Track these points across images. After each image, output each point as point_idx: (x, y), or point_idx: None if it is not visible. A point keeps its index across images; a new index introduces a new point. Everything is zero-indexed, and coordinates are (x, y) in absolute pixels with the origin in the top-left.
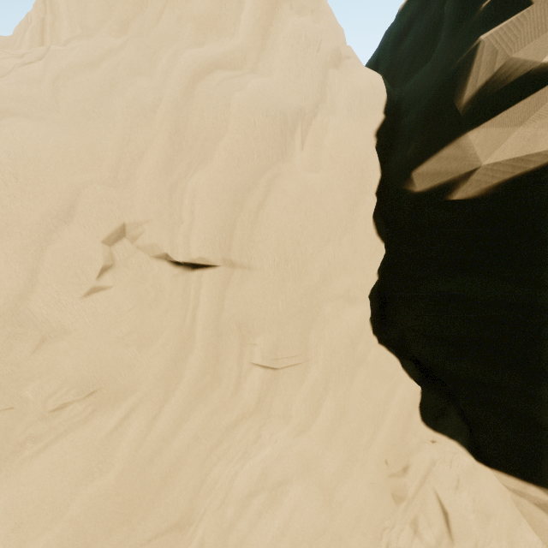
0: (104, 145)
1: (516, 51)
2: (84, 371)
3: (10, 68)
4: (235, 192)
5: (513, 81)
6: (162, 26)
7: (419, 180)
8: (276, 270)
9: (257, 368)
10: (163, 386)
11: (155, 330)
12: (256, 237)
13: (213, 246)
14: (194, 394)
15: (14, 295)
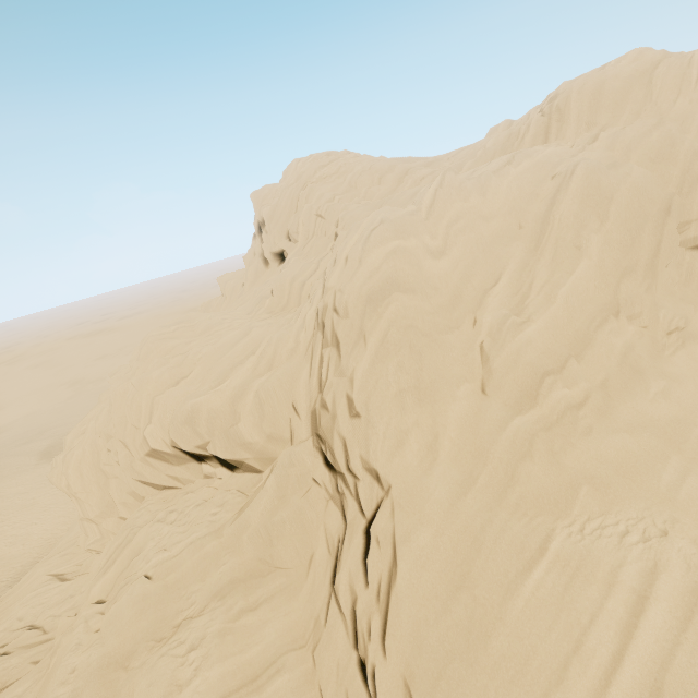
0: (671, 175)
1: None
2: (678, 311)
3: (579, 148)
4: None
5: None
6: (677, 108)
7: None
8: None
9: None
10: None
11: (694, 301)
12: None
13: None
14: None
15: (650, 255)
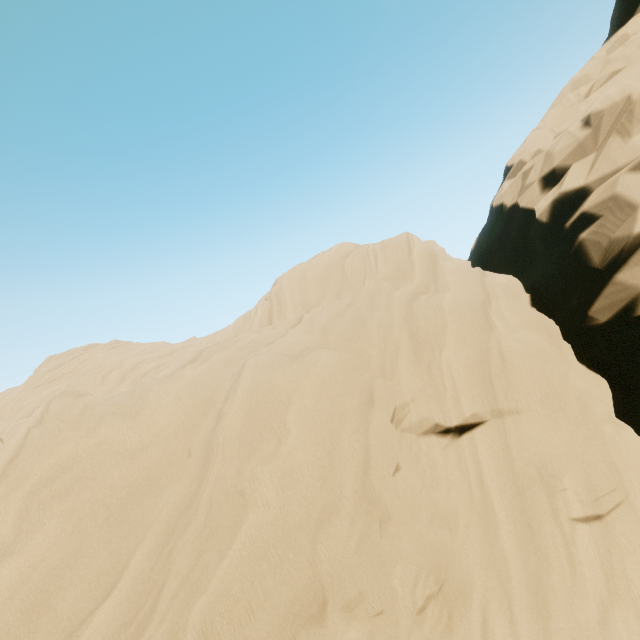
0: (370, 354)
1: (613, 233)
2: (425, 555)
3: (283, 331)
4: (479, 355)
5: (625, 243)
6: (367, 287)
7: (598, 314)
8: (541, 406)
9: (579, 526)
10: (495, 577)
11: (450, 511)
12: (513, 382)
13: (481, 399)
14: (532, 581)
15: (359, 472)
